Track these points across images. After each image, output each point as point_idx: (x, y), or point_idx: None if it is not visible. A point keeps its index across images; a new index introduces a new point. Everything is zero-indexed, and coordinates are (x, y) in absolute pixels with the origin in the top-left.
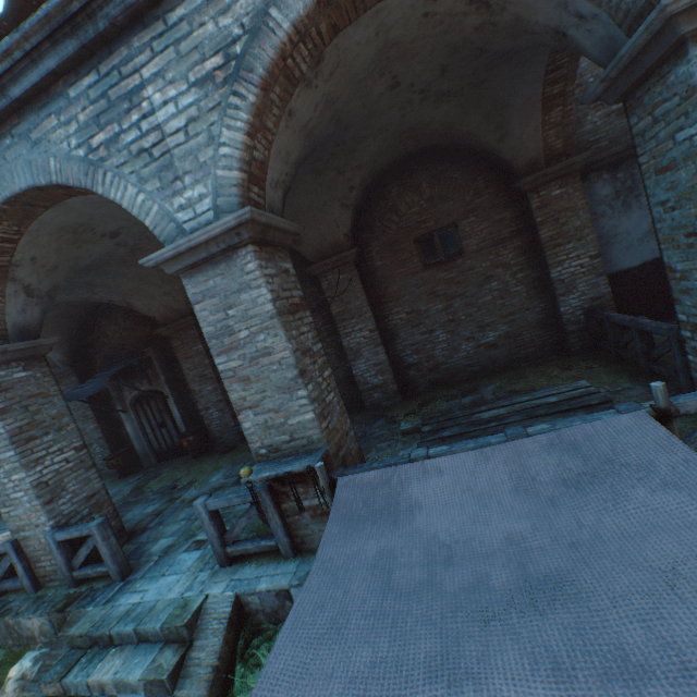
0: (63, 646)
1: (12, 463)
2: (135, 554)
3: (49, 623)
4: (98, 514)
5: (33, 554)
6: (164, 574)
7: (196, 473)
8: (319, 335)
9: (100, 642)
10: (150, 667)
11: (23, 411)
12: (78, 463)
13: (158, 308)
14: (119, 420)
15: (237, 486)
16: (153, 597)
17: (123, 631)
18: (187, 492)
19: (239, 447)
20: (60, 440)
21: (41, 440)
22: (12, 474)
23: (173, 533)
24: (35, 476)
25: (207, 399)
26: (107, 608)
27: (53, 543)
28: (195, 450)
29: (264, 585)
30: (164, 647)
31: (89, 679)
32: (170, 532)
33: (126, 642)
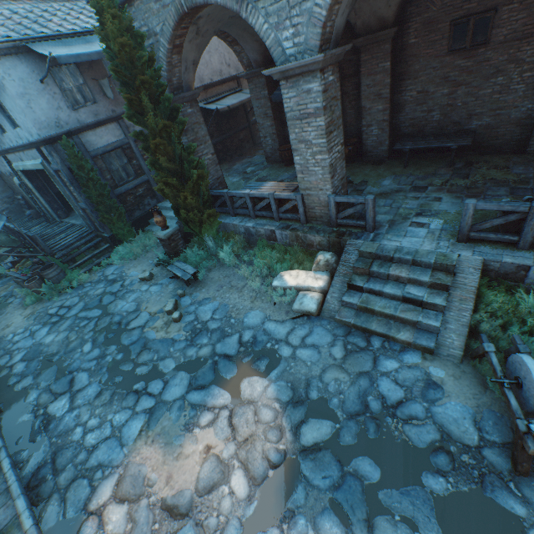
0: (352, 254)
1: (319, 148)
2: (364, 219)
3: (326, 241)
4: (342, 191)
5: (309, 205)
6: (406, 236)
7: (361, 175)
8: (517, 68)
9: (382, 259)
10: (432, 278)
11: (329, 110)
12: (340, 155)
13: (364, 14)
14: (285, 122)
15: (417, 193)
16: (409, 246)
17: (403, 258)
18: (368, 188)
19: (386, 162)
20: (337, 137)
21: (332, 135)
22: (316, 155)
23: (385, 213)
24: (329, 159)
25: (372, 117)
26: (376, 244)
27: (332, 202)
28: (349, 158)
29: (508, 260)
30: (434, 271)
31: (390, 273)
32: (381, 212)
33: (401, 263)
